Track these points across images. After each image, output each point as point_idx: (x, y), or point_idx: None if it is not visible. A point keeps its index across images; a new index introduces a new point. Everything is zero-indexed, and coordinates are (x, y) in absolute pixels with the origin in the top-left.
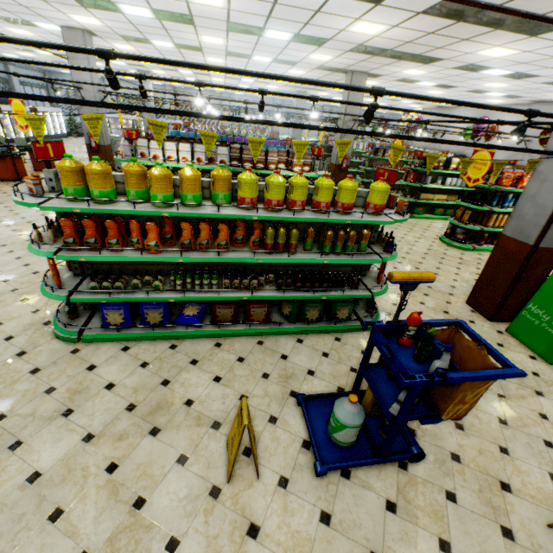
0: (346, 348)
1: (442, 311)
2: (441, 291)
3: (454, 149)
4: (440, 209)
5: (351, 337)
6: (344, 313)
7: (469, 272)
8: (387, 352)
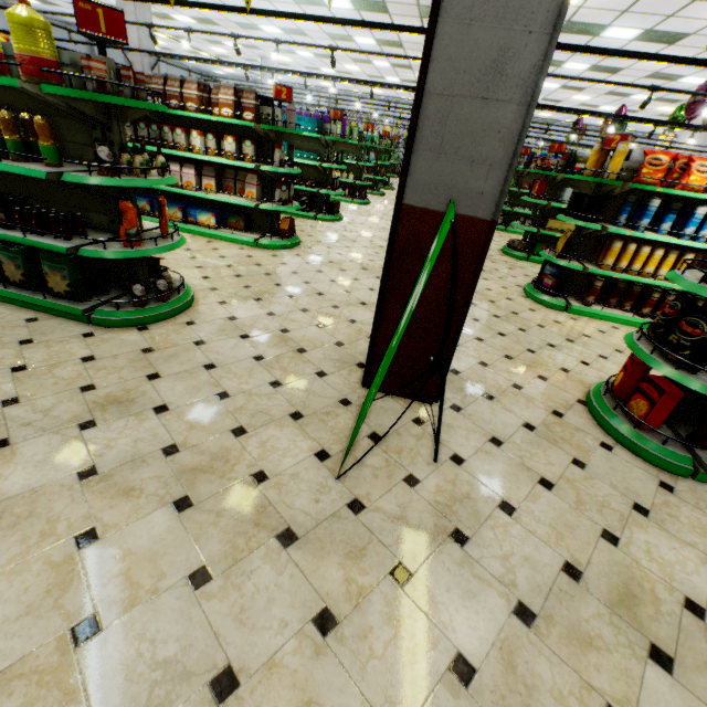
0: (14, 330)
1: (297, 347)
2: (361, 330)
3: None
4: None
5: (57, 324)
6: (58, 282)
7: (488, 328)
8: None
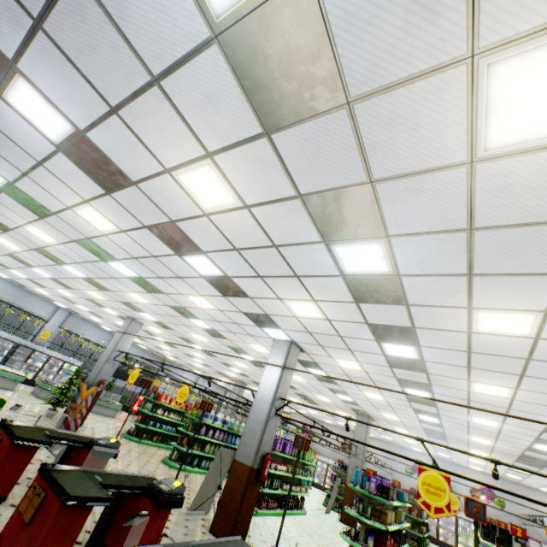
0: None
1: None
2: None
3: (332, 455)
4: (424, 540)
5: None
6: None
7: None
8: None
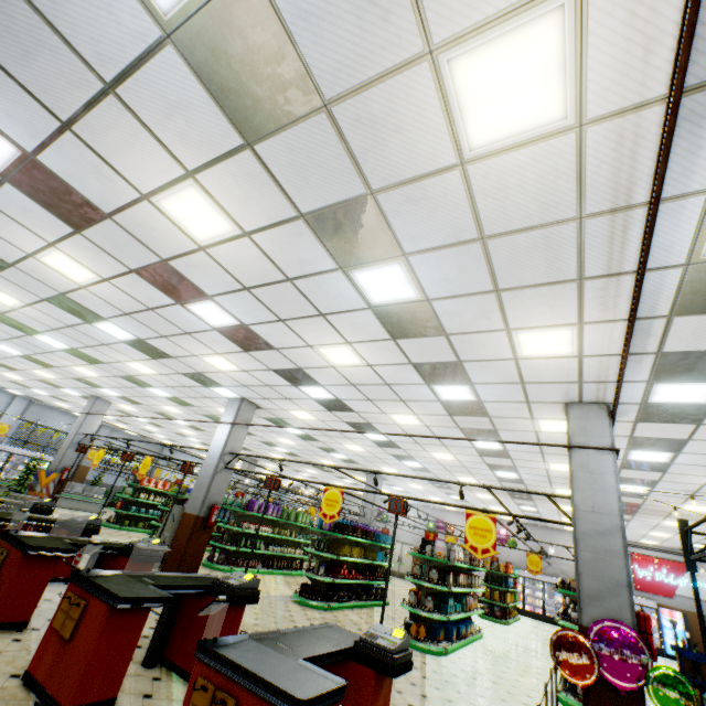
0: None
1: None
2: None
3: None
4: None
5: None
6: None
7: (542, 640)
8: (699, 655)
